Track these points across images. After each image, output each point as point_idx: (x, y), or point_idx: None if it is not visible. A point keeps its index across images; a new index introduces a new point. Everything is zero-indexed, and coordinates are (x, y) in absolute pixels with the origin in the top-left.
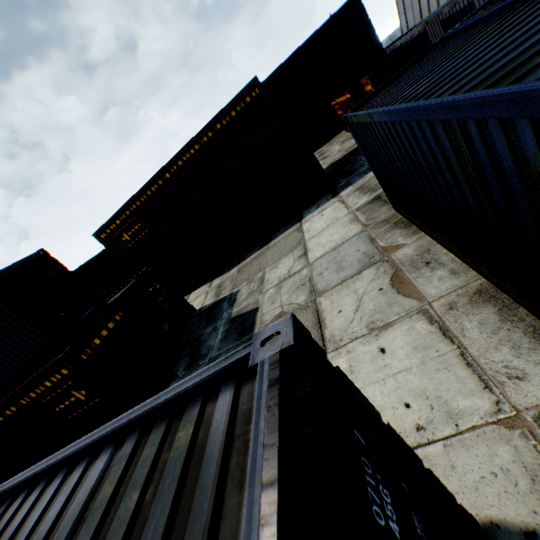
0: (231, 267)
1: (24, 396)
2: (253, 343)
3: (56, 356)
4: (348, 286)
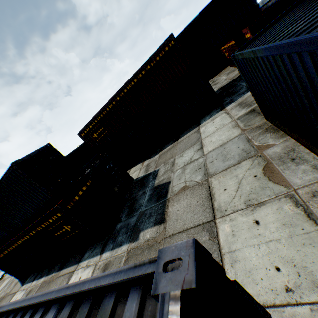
0: (155, 153)
1: (38, 226)
2: (157, 261)
3: (55, 204)
4: (231, 172)
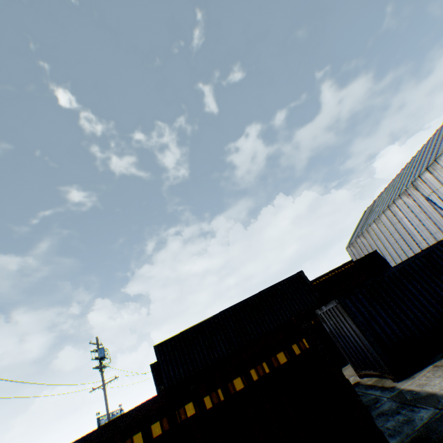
0: None
1: None
2: None
3: None
4: None
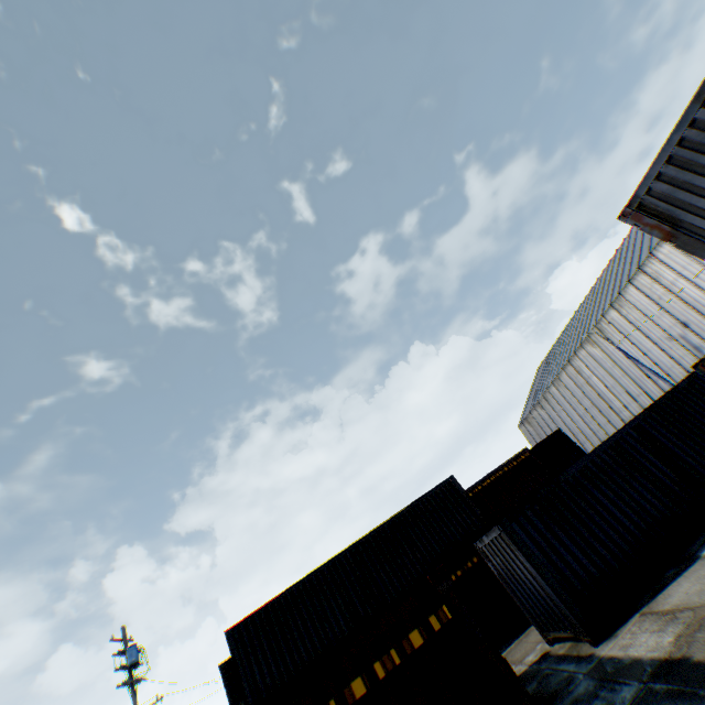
0: None
1: None
2: None
3: None
4: None
